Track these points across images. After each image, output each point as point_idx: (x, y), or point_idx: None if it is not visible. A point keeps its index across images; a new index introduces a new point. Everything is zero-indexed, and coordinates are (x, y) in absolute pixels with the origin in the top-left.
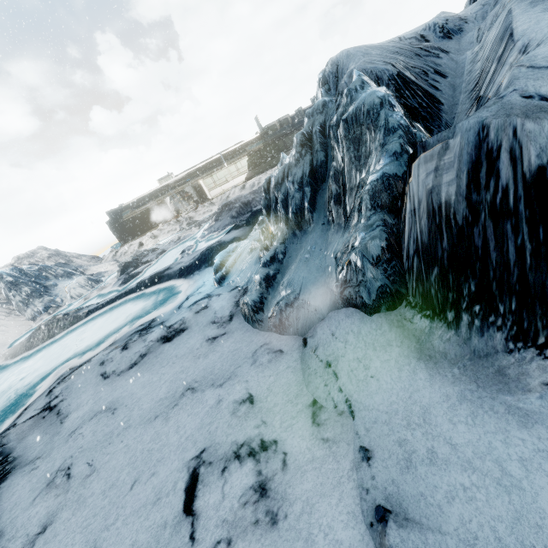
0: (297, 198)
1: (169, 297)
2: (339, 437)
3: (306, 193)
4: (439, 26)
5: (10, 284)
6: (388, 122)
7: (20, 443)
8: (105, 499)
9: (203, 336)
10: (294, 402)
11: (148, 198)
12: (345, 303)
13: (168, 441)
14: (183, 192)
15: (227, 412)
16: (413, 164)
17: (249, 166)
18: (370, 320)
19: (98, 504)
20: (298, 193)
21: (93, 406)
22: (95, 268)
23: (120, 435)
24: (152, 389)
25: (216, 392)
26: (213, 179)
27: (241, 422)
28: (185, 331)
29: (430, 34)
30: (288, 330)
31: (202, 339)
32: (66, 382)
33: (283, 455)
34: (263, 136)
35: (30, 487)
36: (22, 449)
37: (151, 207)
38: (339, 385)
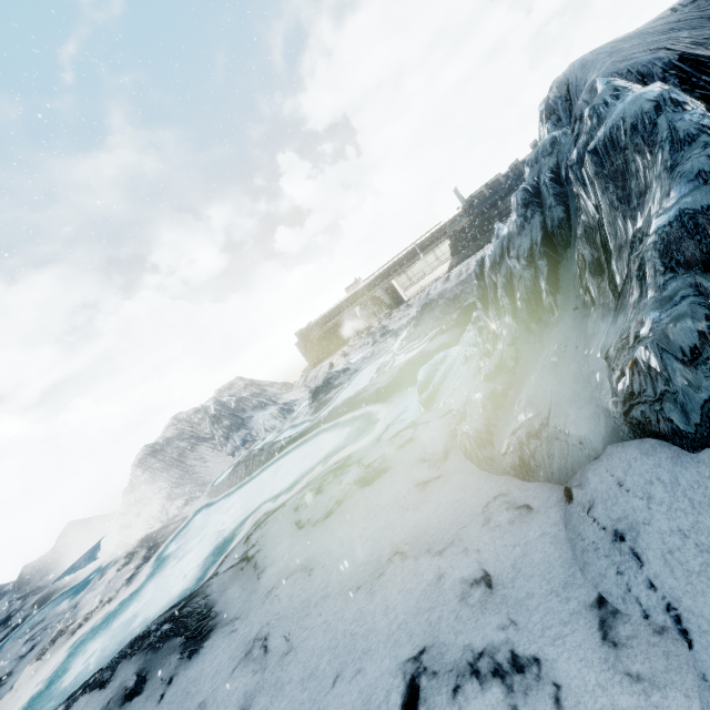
0: (527, 278)
1: (366, 427)
2: (663, 678)
3: (539, 268)
4: None
5: (213, 418)
6: (676, 131)
7: (222, 596)
8: (304, 692)
9: (410, 480)
10: (561, 596)
11: (336, 311)
12: (636, 431)
13: (374, 625)
14: (374, 297)
15: (452, 595)
16: None
17: (452, 251)
18: (694, 461)
19: (296, 697)
20: (527, 270)
21: (289, 562)
22: (287, 396)
23: (318, 605)
24: (352, 547)
25: (434, 562)
26: (408, 276)
27: (475, 615)
28: (387, 472)
29: None
30: (537, 473)
31: (409, 483)
32: (262, 529)
33: (554, 687)
34: (467, 210)
35: (229, 653)
36: (223, 603)
37: (339, 321)
38: (647, 576)
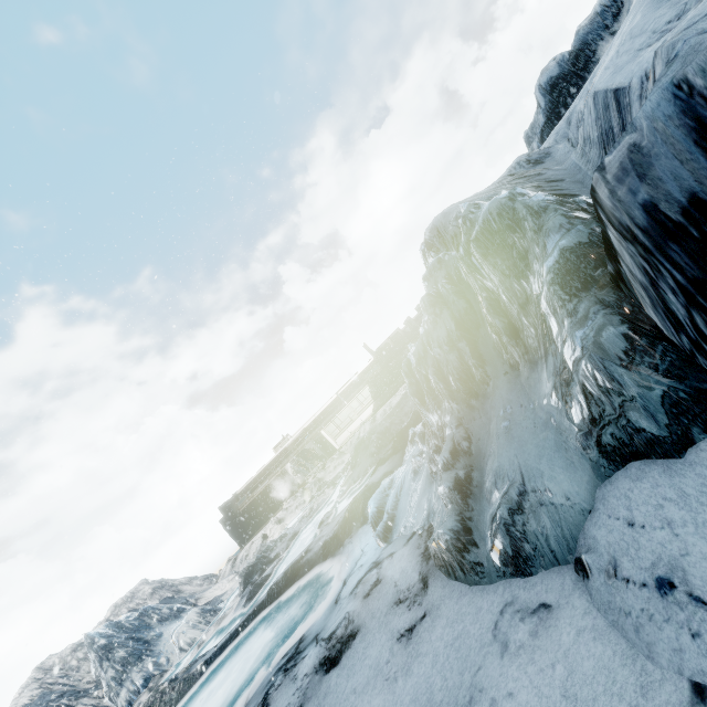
0: (453, 360)
1: (317, 594)
2: None
3: (462, 349)
4: (524, 162)
5: (102, 651)
6: (531, 207)
7: None
8: None
9: (389, 634)
10: None
11: (265, 473)
12: (615, 459)
13: None
14: (304, 453)
15: None
16: (602, 195)
17: (373, 395)
18: (686, 465)
19: None
20: (451, 353)
21: None
22: (210, 592)
23: None
24: None
25: None
26: (336, 424)
27: None
28: (356, 636)
29: (518, 171)
30: (536, 560)
31: (389, 640)
32: None
33: None
34: (378, 359)
35: None
36: None
37: (270, 483)
38: None
